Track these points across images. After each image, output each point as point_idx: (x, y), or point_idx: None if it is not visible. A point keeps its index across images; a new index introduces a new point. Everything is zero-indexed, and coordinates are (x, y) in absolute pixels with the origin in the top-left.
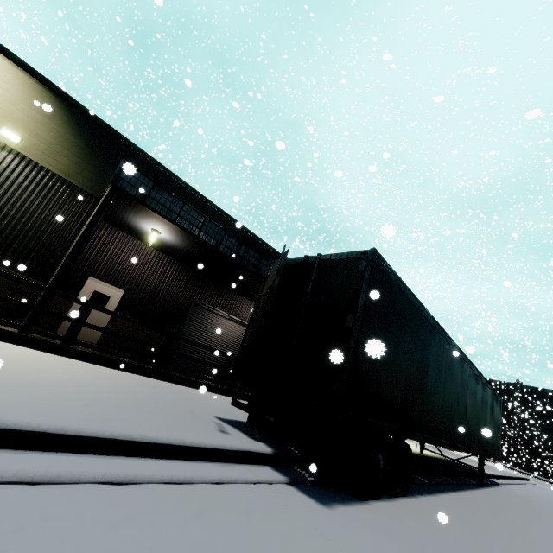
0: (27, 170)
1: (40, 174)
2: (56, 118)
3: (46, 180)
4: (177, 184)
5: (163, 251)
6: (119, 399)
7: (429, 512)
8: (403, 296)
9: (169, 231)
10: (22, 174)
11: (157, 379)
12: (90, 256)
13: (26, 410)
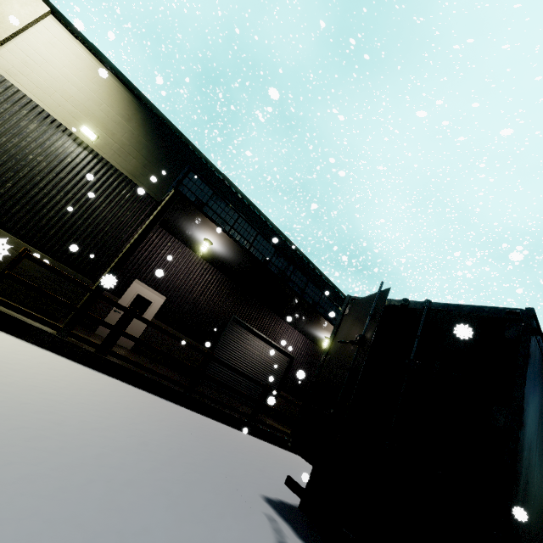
0: (97, 167)
1: (108, 172)
2: (133, 121)
3: (113, 178)
4: (235, 195)
5: (210, 262)
6: (152, 467)
7: None
8: None
9: (222, 242)
10: (92, 170)
11: (187, 405)
12: (140, 258)
13: (15, 534)
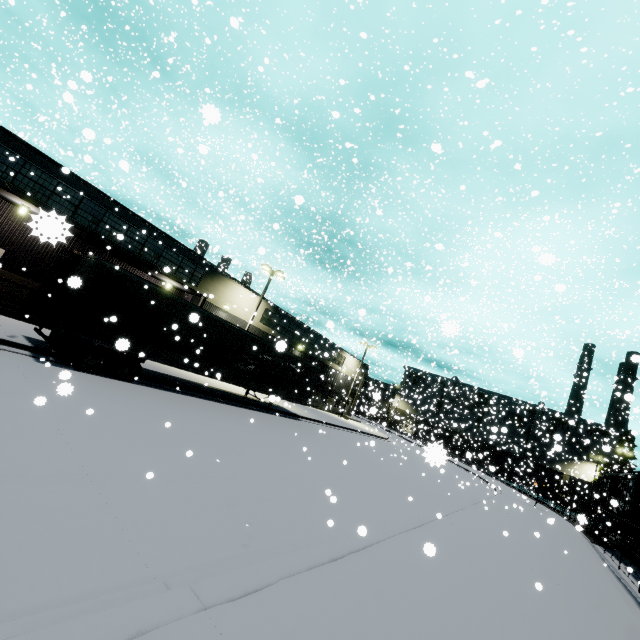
0: None
1: None
2: None
3: None
4: (51, 164)
5: None
6: None
7: (126, 385)
8: (137, 284)
9: (35, 209)
10: None
11: (21, 320)
12: None
13: None
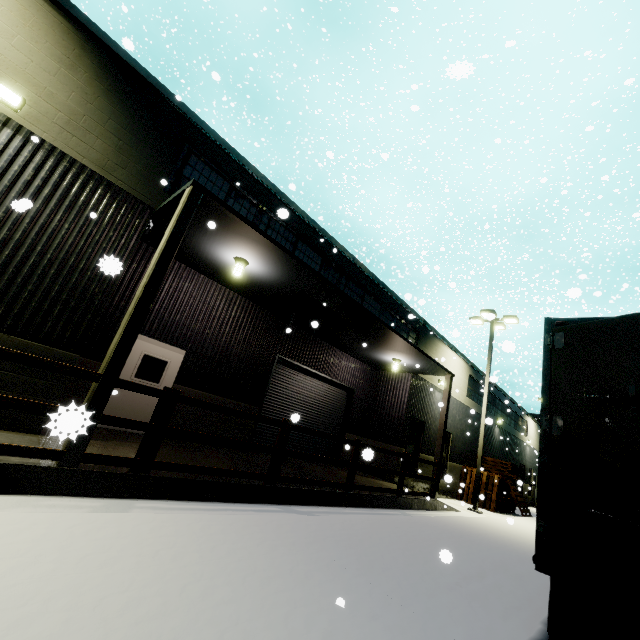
0: (37, 159)
1: (59, 166)
2: (80, 68)
3: (70, 177)
4: (261, 187)
5: (236, 289)
6: None
7: None
8: None
9: (267, 260)
10: (30, 165)
11: (273, 501)
12: None
13: None
